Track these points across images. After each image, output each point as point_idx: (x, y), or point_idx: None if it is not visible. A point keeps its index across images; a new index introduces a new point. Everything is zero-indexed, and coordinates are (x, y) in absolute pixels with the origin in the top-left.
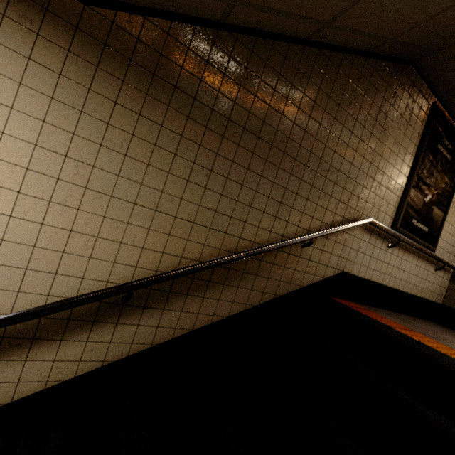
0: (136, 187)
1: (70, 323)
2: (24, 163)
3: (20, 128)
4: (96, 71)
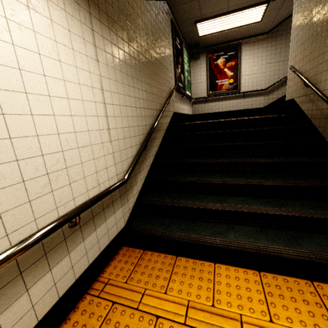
0: (283, 57)
1: (278, 87)
2: (265, 63)
3: (263, 58)
4: (271, 42)
